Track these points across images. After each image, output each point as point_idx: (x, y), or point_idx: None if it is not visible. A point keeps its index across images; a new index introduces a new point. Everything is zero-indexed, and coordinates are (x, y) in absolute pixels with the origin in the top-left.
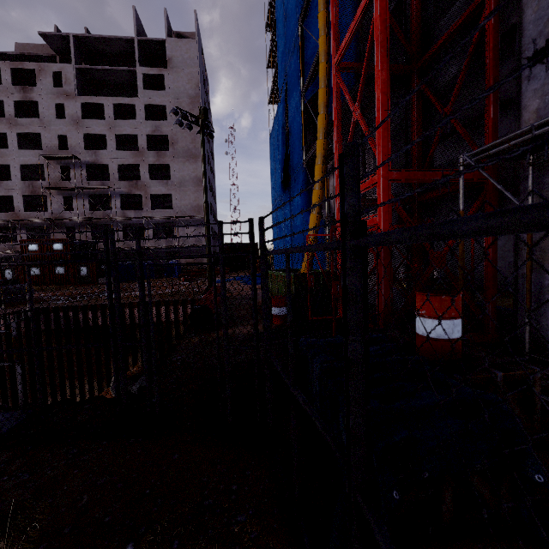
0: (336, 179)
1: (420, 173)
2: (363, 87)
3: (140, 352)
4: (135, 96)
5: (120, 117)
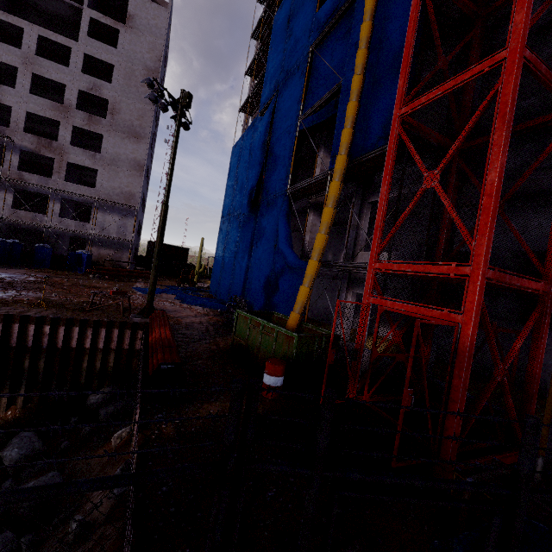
0: (376, 241)
1: (508, 276)
2: (450, 157)
3: (24, 388)
4: (71, 38)
5: (44, 54)
